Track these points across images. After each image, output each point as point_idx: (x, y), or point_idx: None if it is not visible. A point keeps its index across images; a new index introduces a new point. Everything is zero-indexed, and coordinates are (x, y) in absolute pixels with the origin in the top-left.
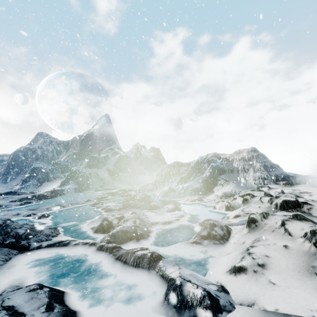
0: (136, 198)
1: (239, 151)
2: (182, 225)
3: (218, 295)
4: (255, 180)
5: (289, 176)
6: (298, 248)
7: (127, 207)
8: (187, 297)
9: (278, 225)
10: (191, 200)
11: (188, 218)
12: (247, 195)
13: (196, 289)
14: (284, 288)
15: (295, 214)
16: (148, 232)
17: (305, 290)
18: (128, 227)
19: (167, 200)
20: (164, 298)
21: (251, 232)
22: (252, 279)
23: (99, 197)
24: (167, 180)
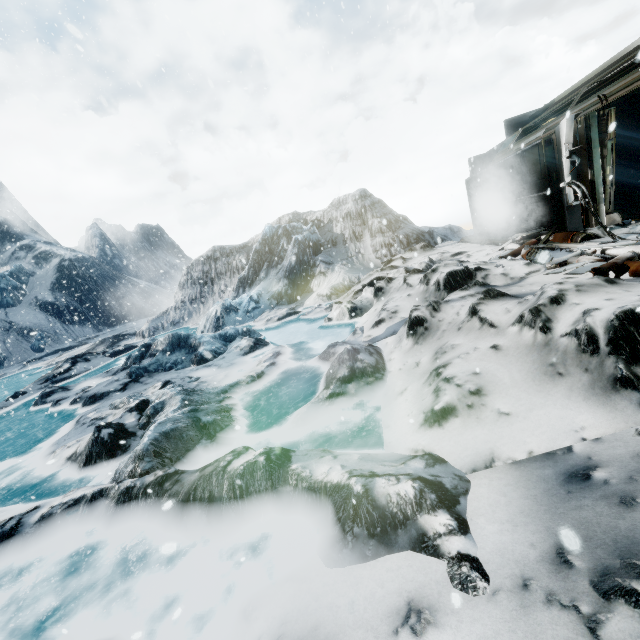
0: (156, 349)
1: (340, 201)
2: (286, 372)
3: (435, 474)
4: (377, 251)
5: (423, 232)
6: (515, 343)
7: (141, 376)
8: (390, 507)
9: (464, 316)
10: (278, 318)
11: (291, 354)
12: (376, 281)
13: (399, 483)
14: (524, 414)
15: (486, 291)
16: (227, 412)
17: (555, 404)
18: (174, 420)
19: (232, 333)
20: (340, 531)
21: (421, 341)
22: (471, 421)
23: (46, 377)
24: (208, 292)
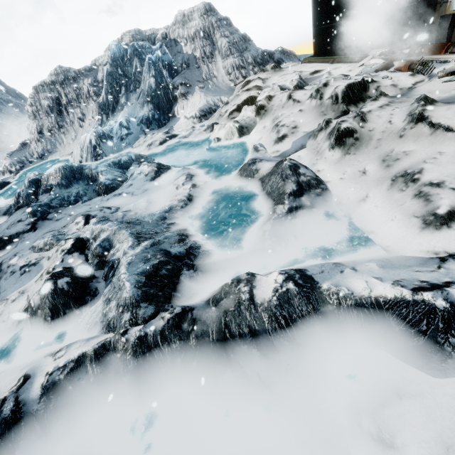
0: (49, 184)
1: (185, 16)
2: (211, 192)
3: None
4: (229, 72)
5: (265, 54)
6: None
7: (46, 213)
8: None
9: (401, 124)
10: (160, 142)
11: (202, 175)
12: (250, 100)
13: None
14: None
15: (425, 97)
16: (186, 239)
17: None
18: (142, 257)
19: (126, 160)
20: (431, 343)
21: (354, 151)
22: None
23: None
24: (65, 121)
